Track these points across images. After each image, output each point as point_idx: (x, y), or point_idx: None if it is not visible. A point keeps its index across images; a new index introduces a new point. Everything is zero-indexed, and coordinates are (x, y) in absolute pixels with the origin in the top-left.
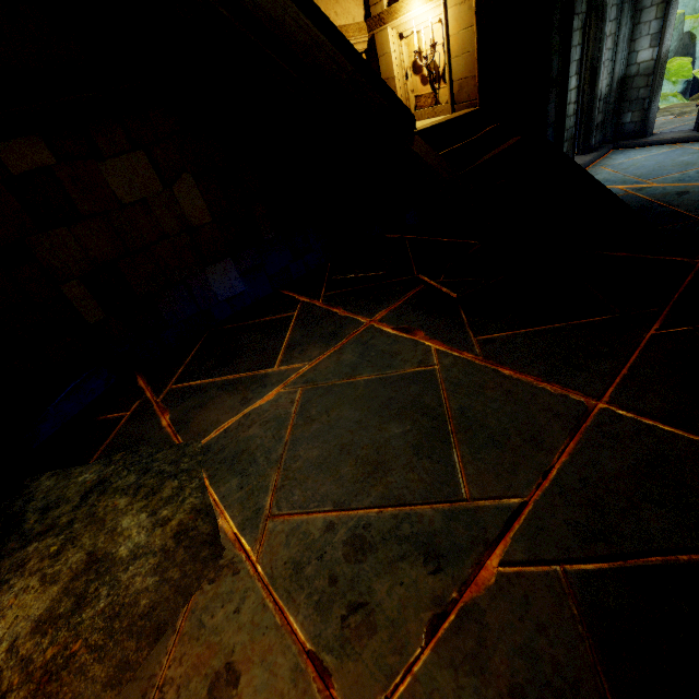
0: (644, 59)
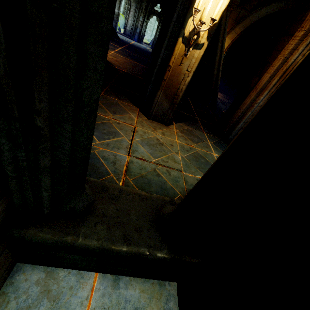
0: (116, 12)
